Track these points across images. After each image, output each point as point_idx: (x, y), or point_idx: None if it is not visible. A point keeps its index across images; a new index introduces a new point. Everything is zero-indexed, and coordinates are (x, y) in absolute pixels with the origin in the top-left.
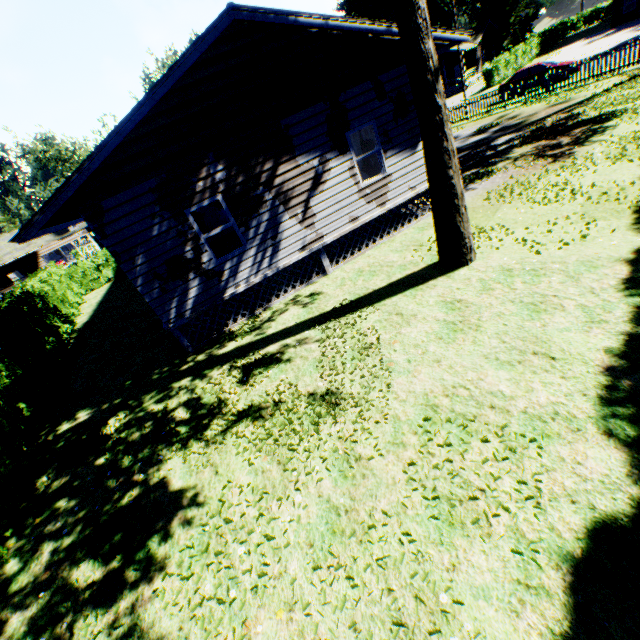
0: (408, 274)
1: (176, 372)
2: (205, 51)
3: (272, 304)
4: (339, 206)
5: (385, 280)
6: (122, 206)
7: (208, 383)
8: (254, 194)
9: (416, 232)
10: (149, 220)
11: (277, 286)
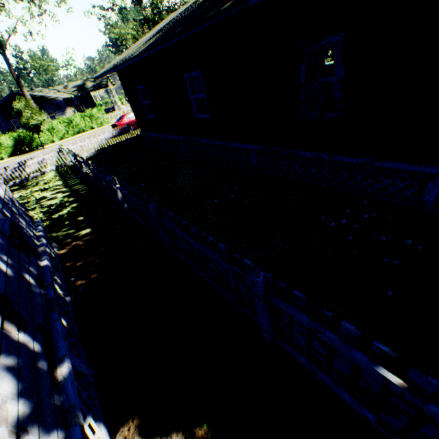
0: None
1: None
2: (12, 95)
3: None
4: None
5: None
6: None
7: None
8: None
9: None
10: (4, 121)
11: None
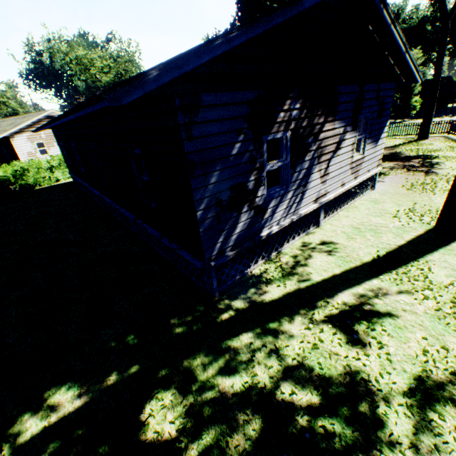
0: (417, 235)
1: (215, 323)
2: None
3: (283, 248)
4: (340, 171)
5: (398, 238)
6: (218, 108)
7: (296, 342)
8: (307, 141)
9: (372, 203)
10: (234, 134)
11: (290, 231)
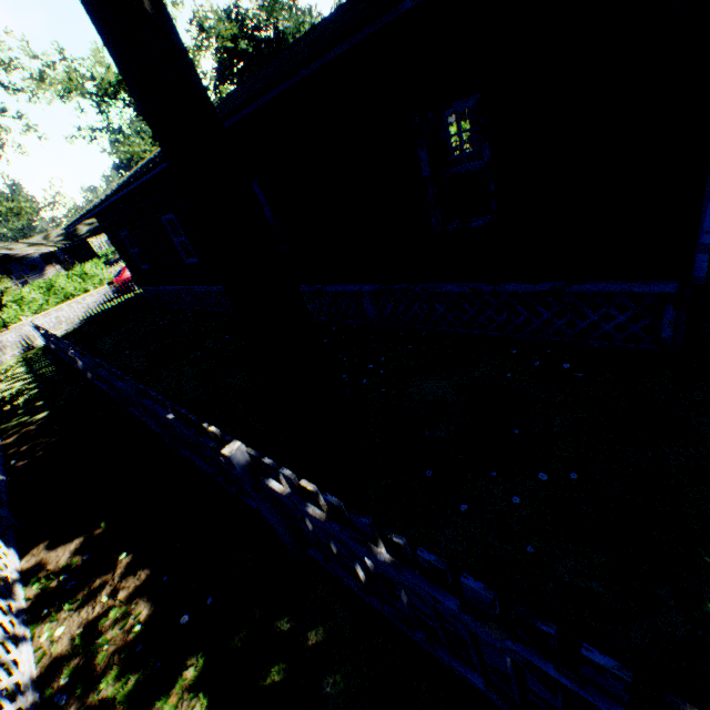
0: None
1: None
2: None
3: None
4: None
5: None
6: None
7: None
8: None
9: None
10: None
11: None
